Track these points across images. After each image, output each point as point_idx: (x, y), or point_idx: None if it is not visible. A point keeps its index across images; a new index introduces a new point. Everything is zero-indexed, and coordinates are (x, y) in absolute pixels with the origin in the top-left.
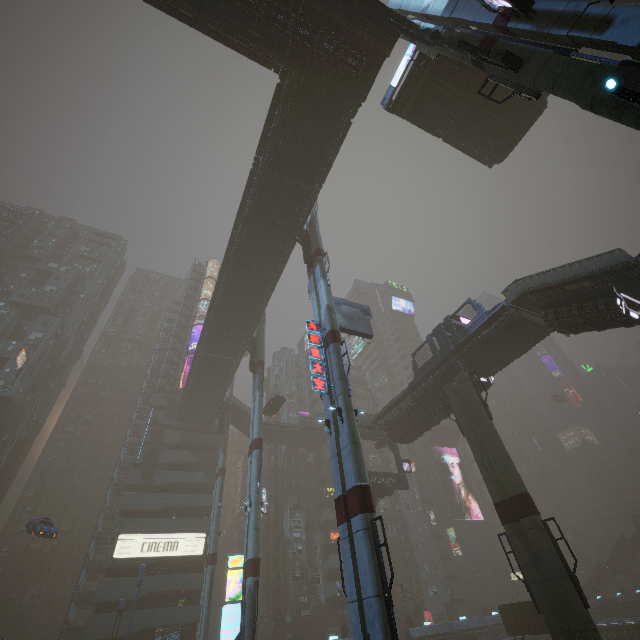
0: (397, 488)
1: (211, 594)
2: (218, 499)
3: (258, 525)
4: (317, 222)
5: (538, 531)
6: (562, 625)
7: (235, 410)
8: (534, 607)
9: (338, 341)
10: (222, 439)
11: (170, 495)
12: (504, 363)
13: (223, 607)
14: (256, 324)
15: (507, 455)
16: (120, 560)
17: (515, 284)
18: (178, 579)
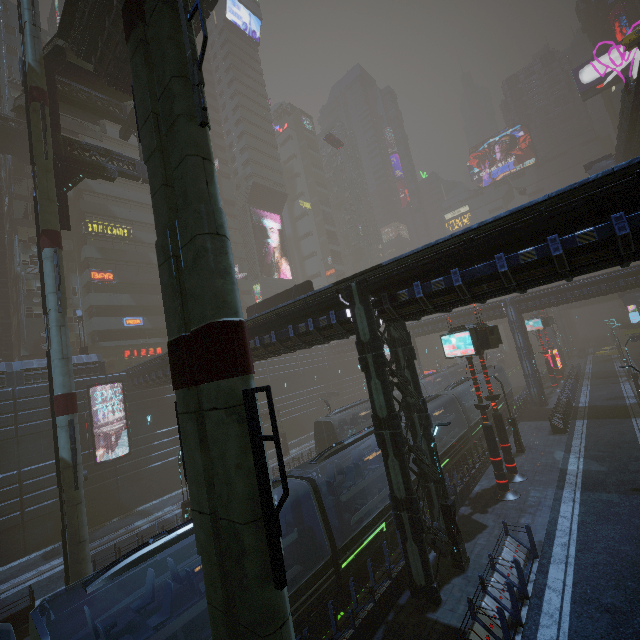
0: (129, 176)
1: None
2: None
3: None
4: None
5: (161, 5)
6: (168, 178)
7: None
8: (276, 300)
9: None
10: None
11: None
12: None
13: None
14: None
15: None
16: None
17: None
18: None
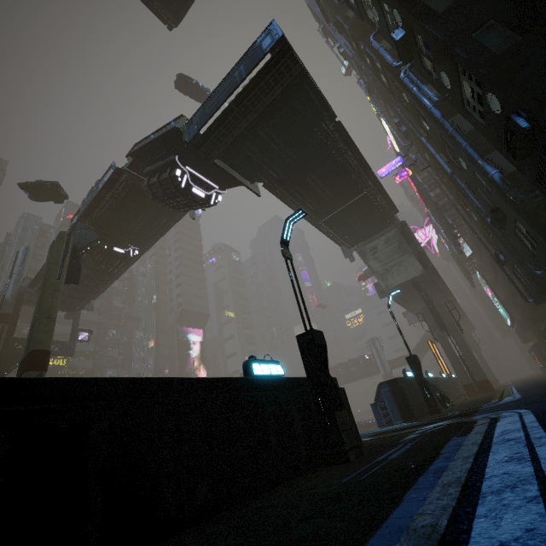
0: (56, 355)
1: None
2: None
3: None
4: None
5: None
6: None
7: None
8: None
9: None
10: None
11: None
12: (147, 238)
13: None
14: None
15: (50, 314)
16: None
17: (135, 148)
18: None
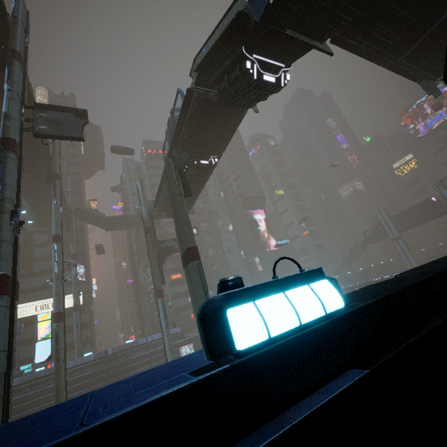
0: None
1: (78, 326)
2: (73, 274)
3: (58, 292)
4: (18, 18)
5: (193, 272)
6: None
7: (81, 213)
8: None
9: (5, 148)
10: (71, 235)
11: (50, 276)
12: (221, 145)
13: (36, 344)
14: (45, 142)
15: (186, 221)
16: (21, 319)
17: (195, 63)
18: (68, 320)
